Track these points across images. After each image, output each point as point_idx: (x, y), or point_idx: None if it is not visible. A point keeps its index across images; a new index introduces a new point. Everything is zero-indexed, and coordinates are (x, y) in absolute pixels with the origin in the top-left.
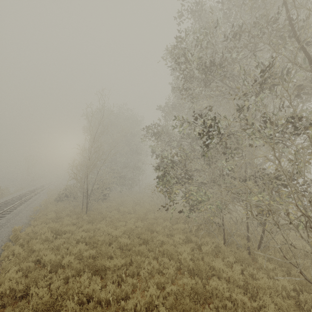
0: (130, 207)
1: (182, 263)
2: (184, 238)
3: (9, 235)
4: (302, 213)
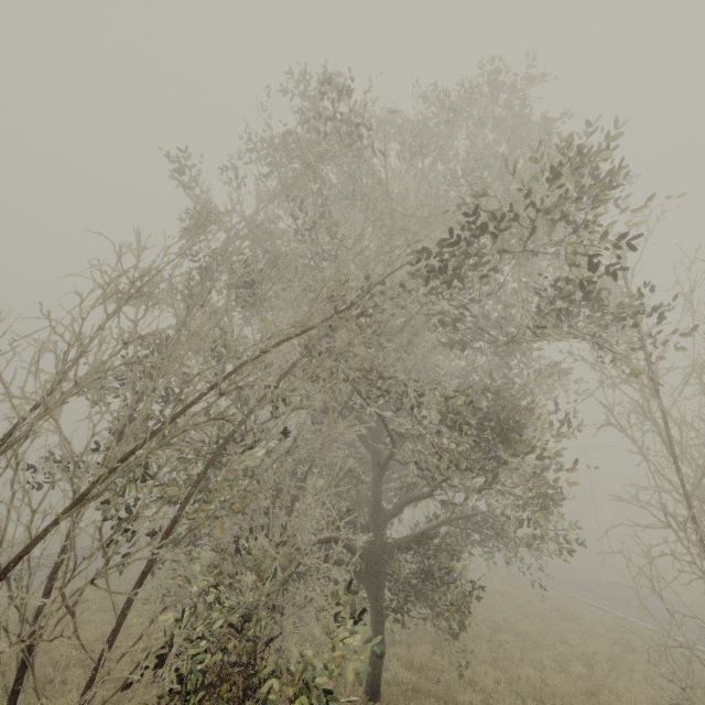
0: None
1: None
2: None
3: None
4: None
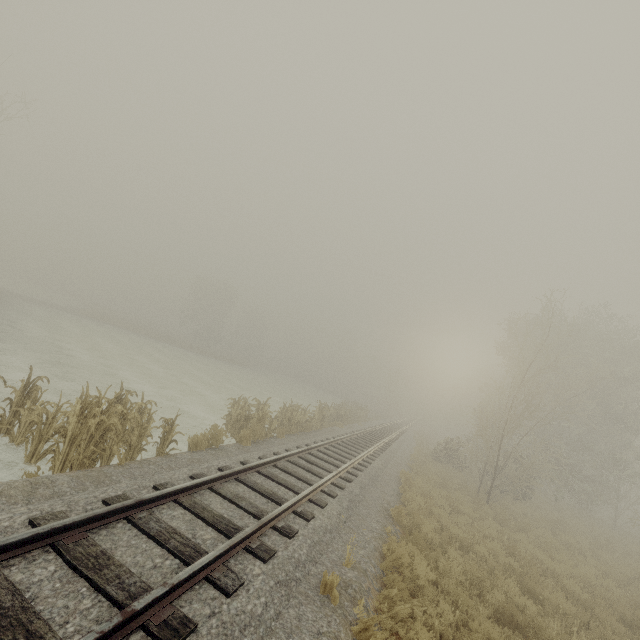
0: (585, 544)
1: None
2: None
3: (398, 476)
4: None
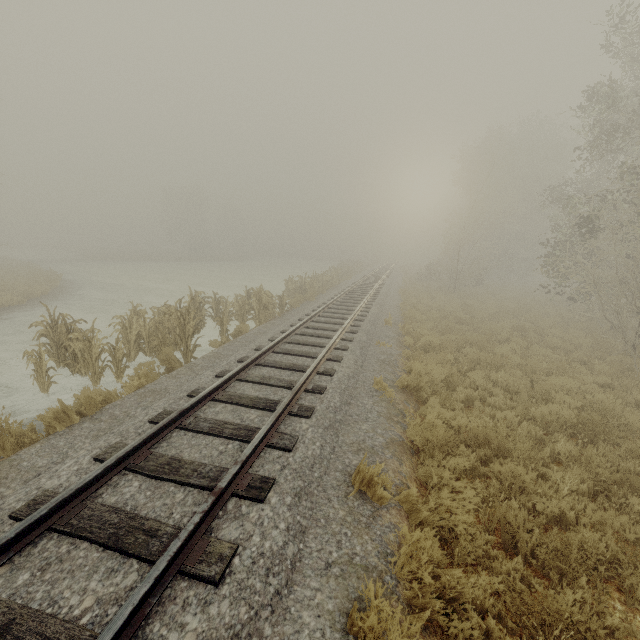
0: (511, 296)
1: (540, 326)
2: (560, 320)
3: (398, 293)
4: (620, 280)
